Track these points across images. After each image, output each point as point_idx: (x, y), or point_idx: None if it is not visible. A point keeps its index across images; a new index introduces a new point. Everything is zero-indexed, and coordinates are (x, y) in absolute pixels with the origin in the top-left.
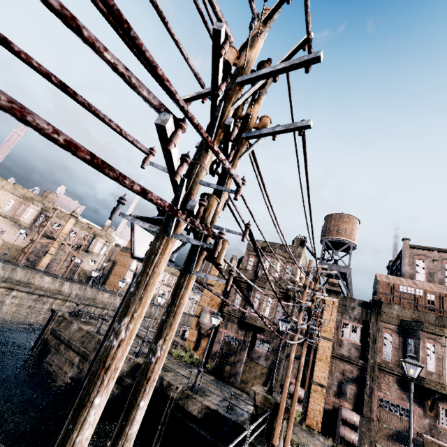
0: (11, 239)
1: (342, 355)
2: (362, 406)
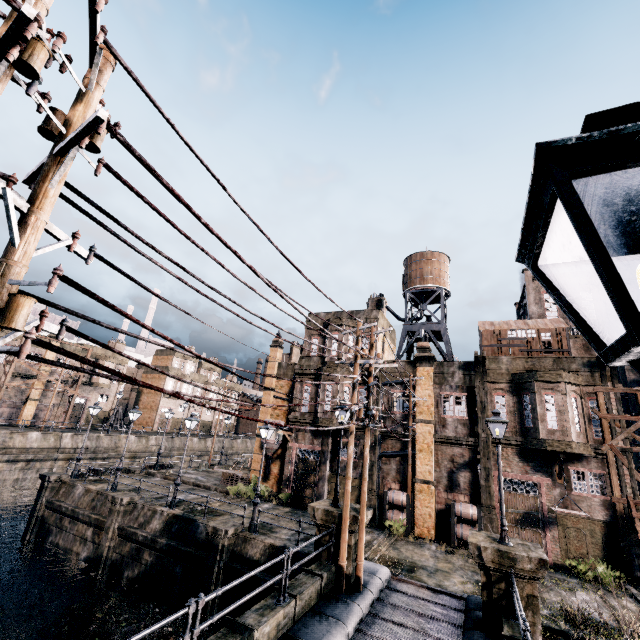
0: None
1: (447, 438)
2: (480, 494)
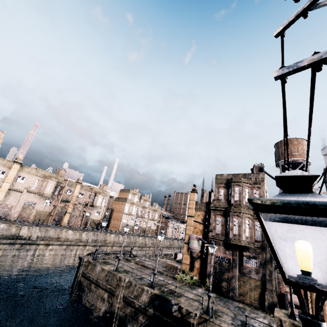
0: (41, 208)
1: None
2: None
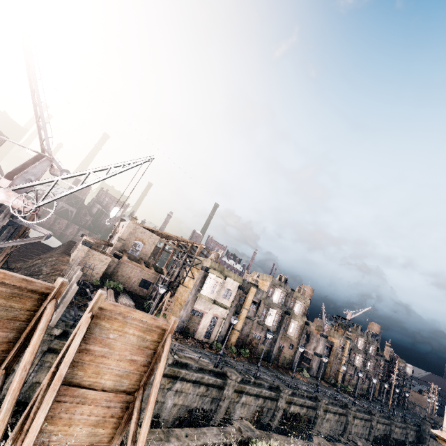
0: None
1: None
2: None
